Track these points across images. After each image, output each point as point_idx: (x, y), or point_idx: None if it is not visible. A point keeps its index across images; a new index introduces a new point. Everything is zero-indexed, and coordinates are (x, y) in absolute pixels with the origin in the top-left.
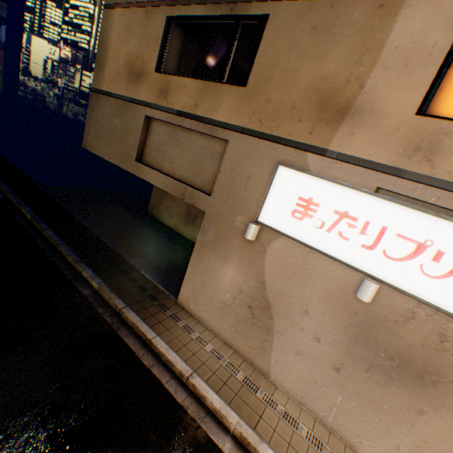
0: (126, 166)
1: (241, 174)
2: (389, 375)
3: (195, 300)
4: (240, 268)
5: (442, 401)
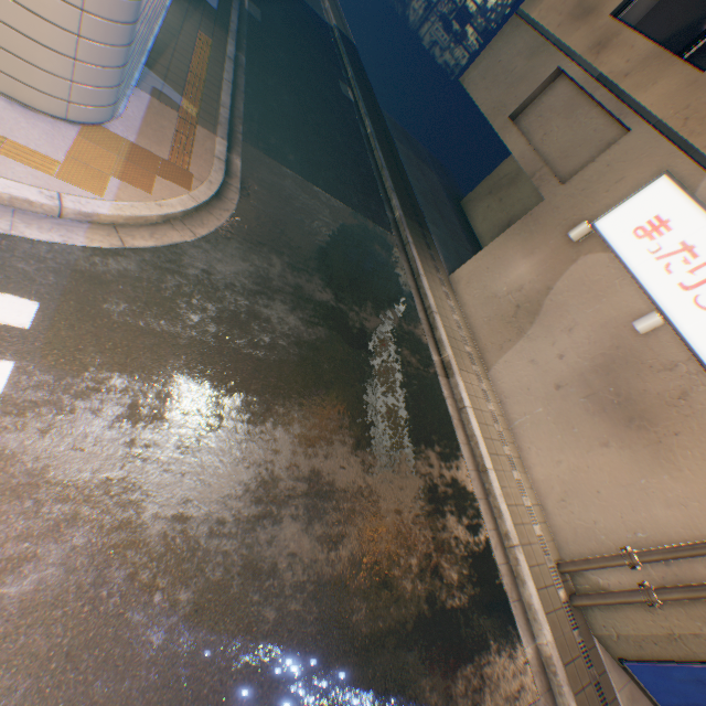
0: (492, 121)
1: (613, 173)
2: (602, 408)
3: (467, 282)
4: (536, 268)
5: (632, 444)
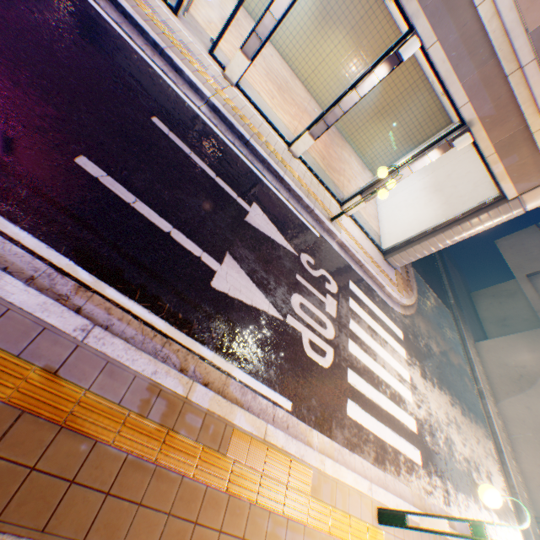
0: (514, 272)
1: None
2: None
3: (487, 350)
4: (534, 359)
5: None
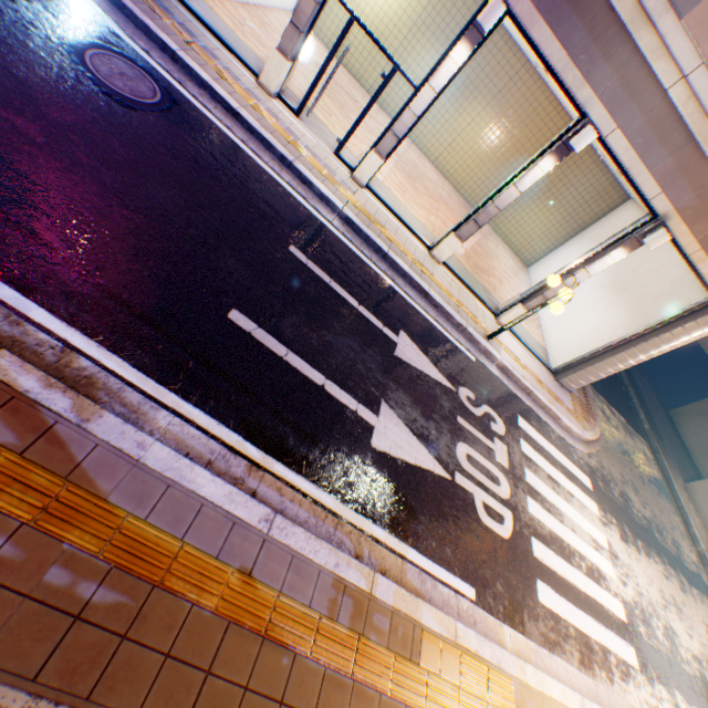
0: None
1: None
2: None
3: (703, 494)
4: None
5: None
